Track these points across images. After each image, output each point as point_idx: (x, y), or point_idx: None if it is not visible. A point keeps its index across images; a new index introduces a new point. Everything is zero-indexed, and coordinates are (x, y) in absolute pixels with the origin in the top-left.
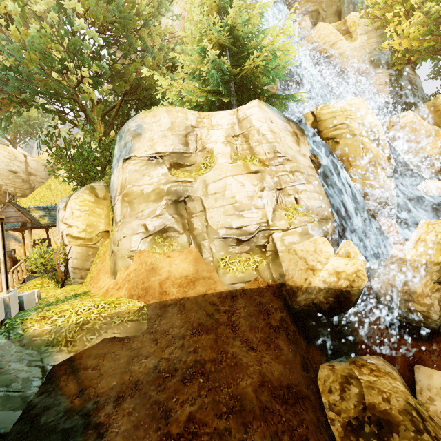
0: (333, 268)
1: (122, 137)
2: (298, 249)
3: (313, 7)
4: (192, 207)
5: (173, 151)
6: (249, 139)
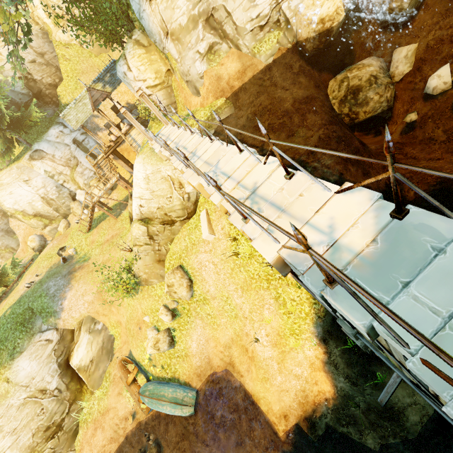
0: (324, 14)
1: None
2: (301, 9)
3: None
4: (219, 17)
5: None
6: None
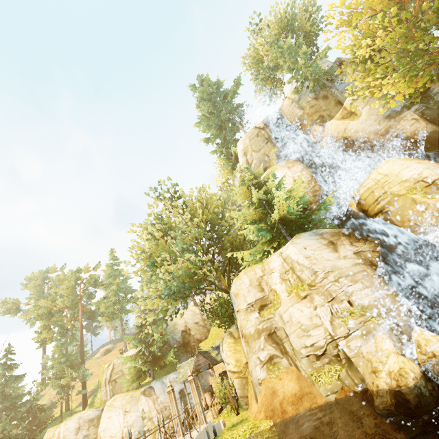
0: (387, 368)
1: (232, 296)
2: (363, 351)
3: (316, 117)
4: (281, 335)
5: (256, 299)
6: (295, 270)
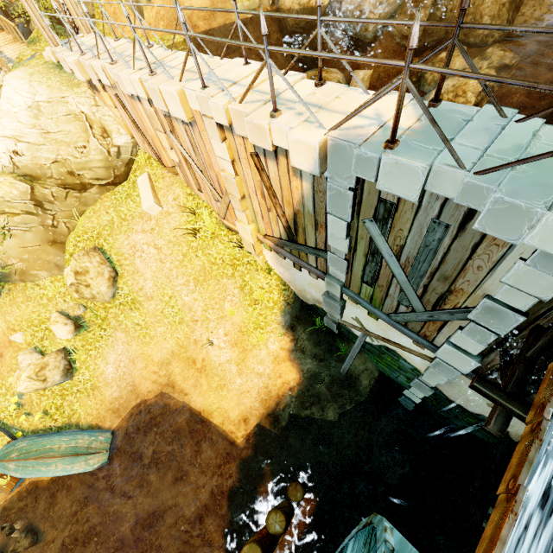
0: None
1: None
2: None
3: None
4: None
5: None
6: None
